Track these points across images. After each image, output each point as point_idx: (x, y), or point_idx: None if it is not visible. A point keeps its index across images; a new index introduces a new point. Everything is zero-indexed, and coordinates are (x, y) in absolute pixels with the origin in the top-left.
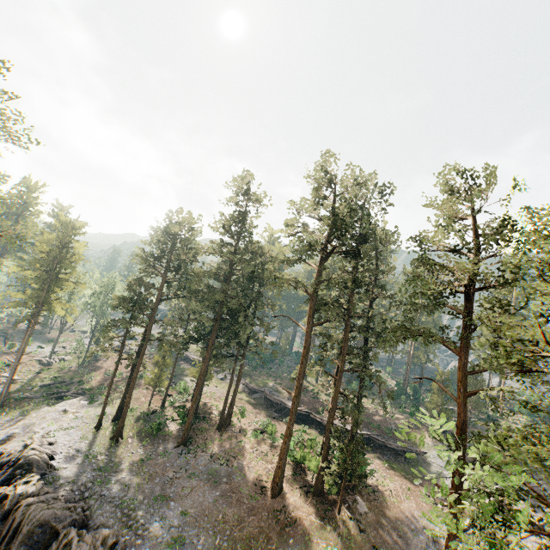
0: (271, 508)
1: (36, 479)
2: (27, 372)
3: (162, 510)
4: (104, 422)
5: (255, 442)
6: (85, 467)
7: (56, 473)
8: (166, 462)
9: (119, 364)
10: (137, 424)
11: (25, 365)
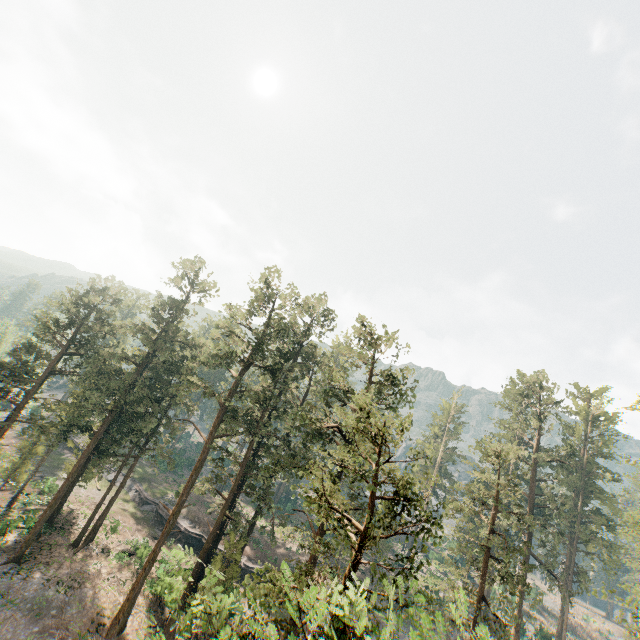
0: None
1: None
2: None
3: None
4: None
5: (117, 566)
6: None
7: None
8: None
9: None
10: None
11: None
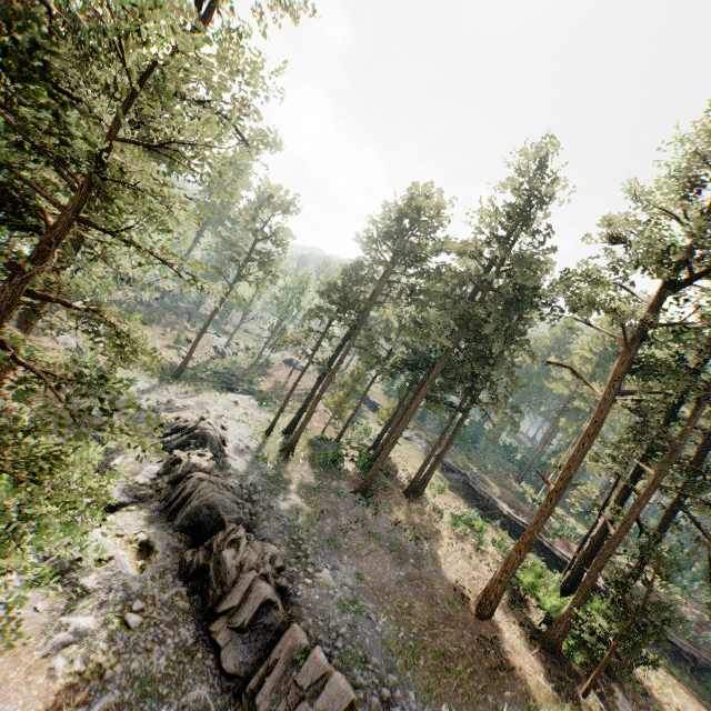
0: (477, 631)
1: (209, 456)
2: (203, 354)
3: (334, 559)
4: (274, 430)
5: (454, 532)
6: (253, 468)
7: (226, 460)
8: (339, 505)
9: (291, 379)
10: (310, 447)
11: (202, 347)
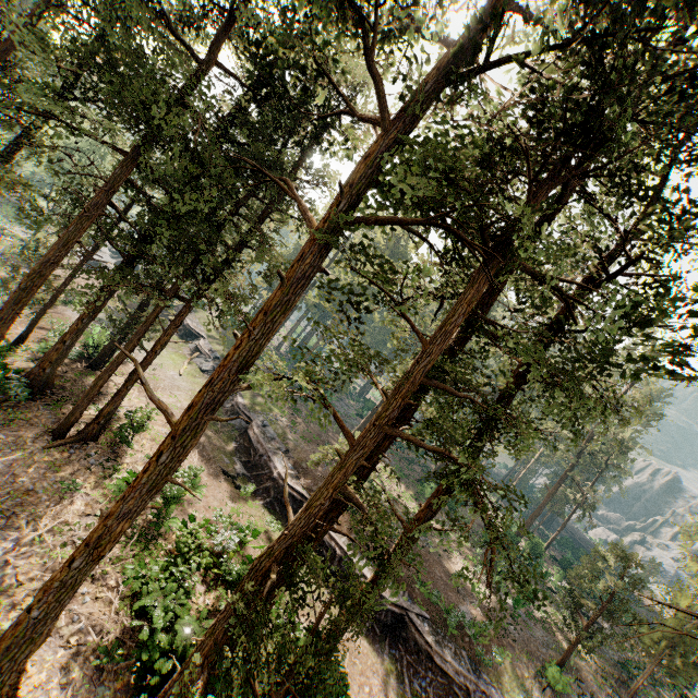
0: None
1: None
2: None
3: None
4: None
5: (113, 503)
6: None
7: None
8: None
9: None
10: None
11: None
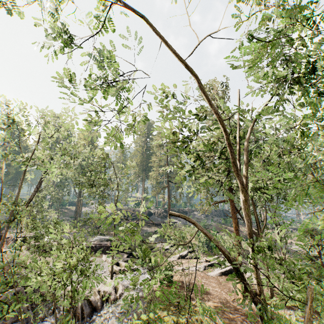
0: None
1: None
2: None
3: None
4: None
5: None
6: None
7: None
8: None
9: None
10: None
11: None
